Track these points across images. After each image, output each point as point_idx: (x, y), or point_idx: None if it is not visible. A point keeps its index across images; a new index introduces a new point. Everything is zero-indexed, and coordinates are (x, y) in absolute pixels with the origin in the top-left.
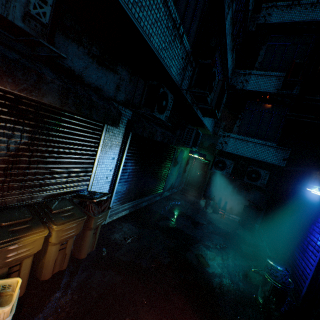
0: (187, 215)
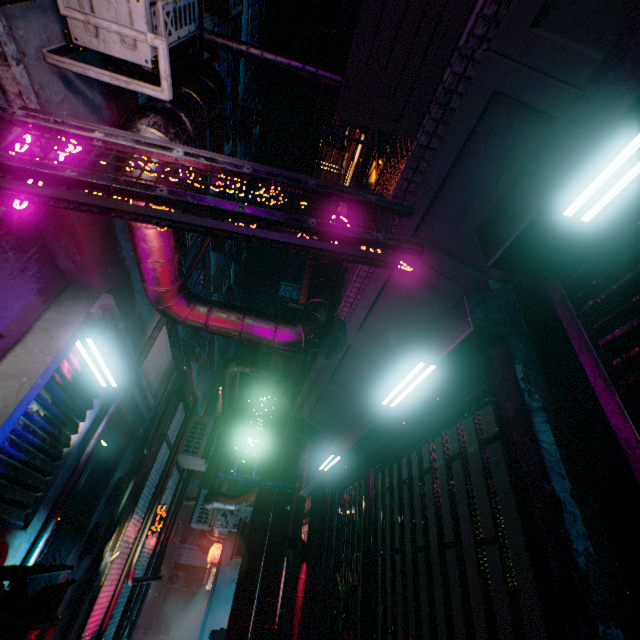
0: (142, 639)
